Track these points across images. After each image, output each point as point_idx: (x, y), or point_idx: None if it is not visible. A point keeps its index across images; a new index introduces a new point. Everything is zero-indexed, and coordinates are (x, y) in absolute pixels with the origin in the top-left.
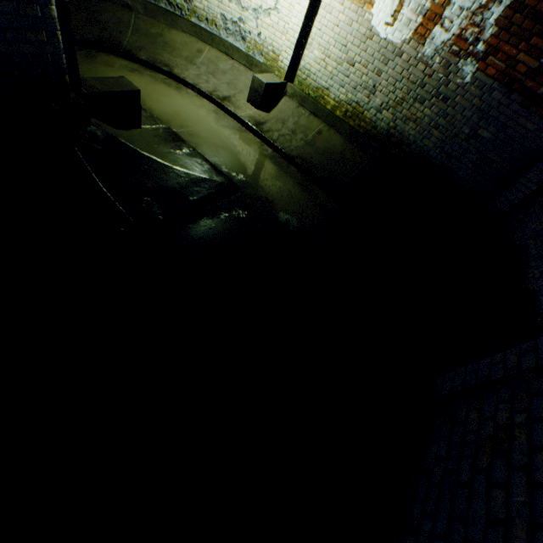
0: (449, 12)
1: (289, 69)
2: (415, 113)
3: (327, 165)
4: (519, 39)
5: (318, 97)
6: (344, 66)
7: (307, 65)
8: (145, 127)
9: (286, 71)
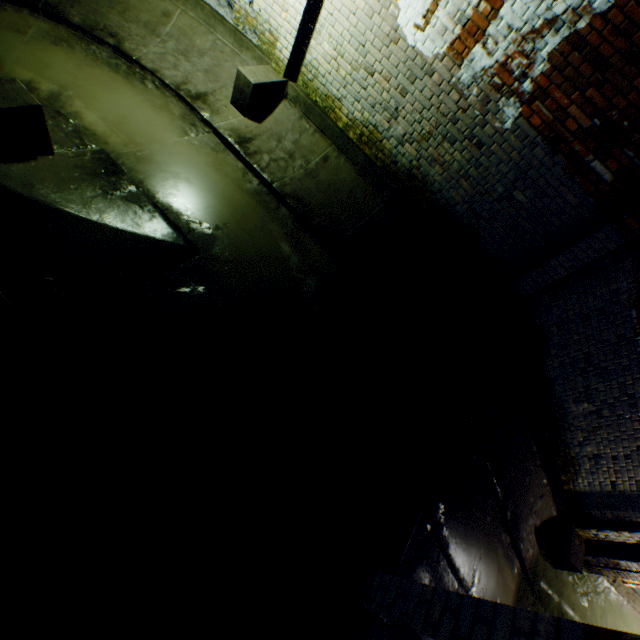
0: (494, 28)
1: (291, 62)
2: (443, 154)
3: (330, 208)
4: (574, 86)
5: (328, 108)
6: (361, 73)
7: (314, 61)
8: (62, 152)
9: (286, 66)
